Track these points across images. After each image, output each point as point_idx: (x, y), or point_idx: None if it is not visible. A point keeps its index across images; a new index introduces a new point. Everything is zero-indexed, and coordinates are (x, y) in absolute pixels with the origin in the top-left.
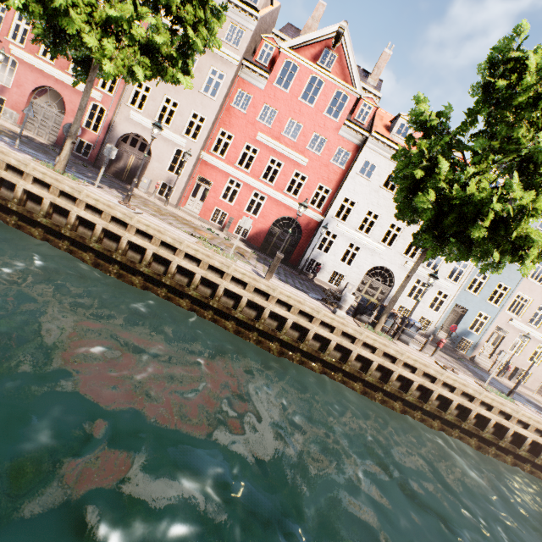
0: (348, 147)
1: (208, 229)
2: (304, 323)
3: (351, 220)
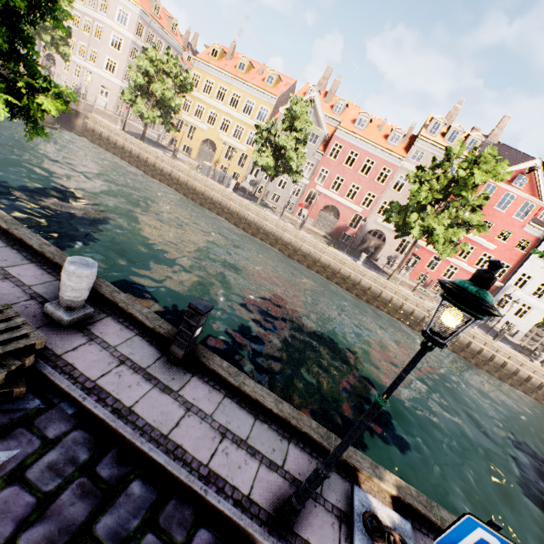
0: (529, 239)
1: (424, 291)
2: (517, 366)
3: (526, 288)
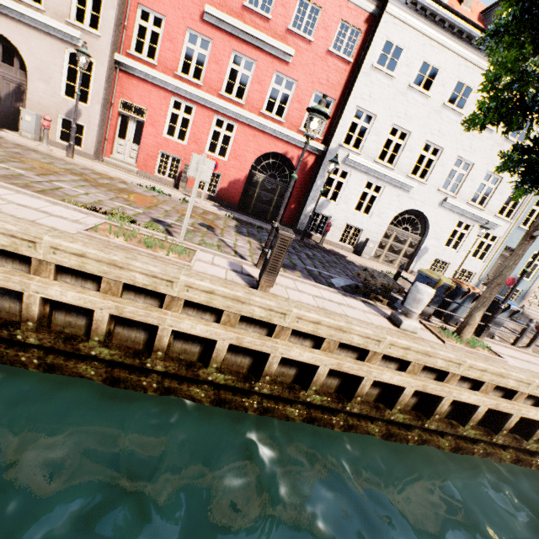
0: (356, 20)
1: (151, 189)
2: (352, 367)
3: (367, 146)
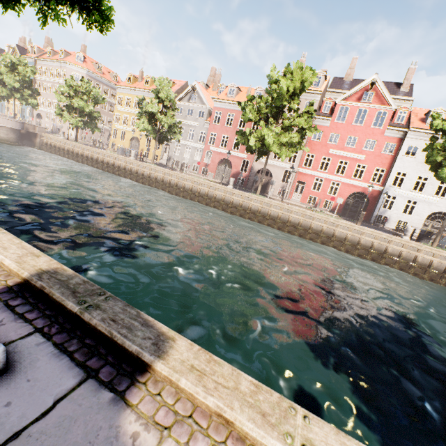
0: (393, 141)
1: (310, 208)
2: (383, 243)
3: (405, 185)
